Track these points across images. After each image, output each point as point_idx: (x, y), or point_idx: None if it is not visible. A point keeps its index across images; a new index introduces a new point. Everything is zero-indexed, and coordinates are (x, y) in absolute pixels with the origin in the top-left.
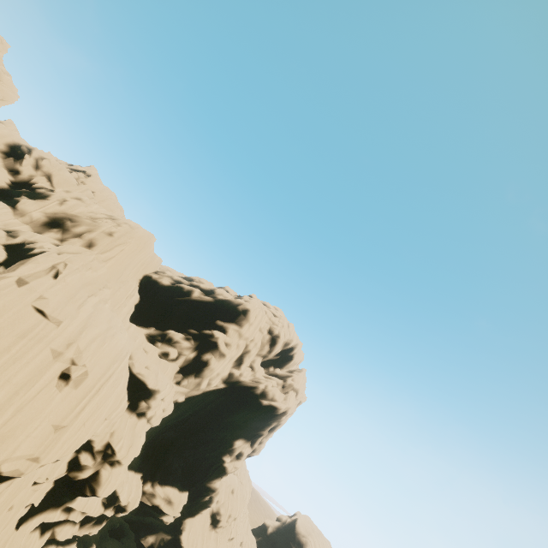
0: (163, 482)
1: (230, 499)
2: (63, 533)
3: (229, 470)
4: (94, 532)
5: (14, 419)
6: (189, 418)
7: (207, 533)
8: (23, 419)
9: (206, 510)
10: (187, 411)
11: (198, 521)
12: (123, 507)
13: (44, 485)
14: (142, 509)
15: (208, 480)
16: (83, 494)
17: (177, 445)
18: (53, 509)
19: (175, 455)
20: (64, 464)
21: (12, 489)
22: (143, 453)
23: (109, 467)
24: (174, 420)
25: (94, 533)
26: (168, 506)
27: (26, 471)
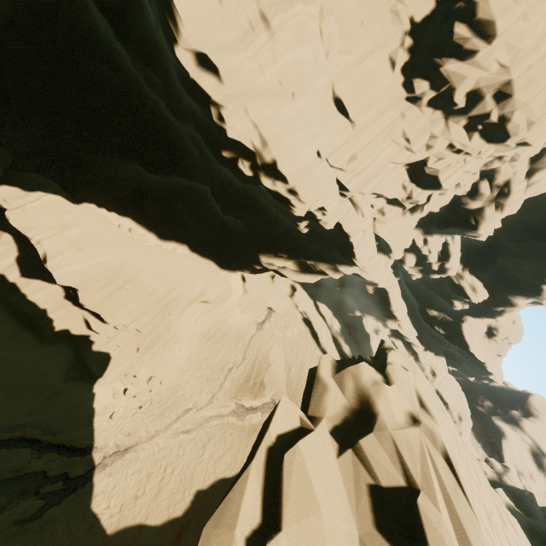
0: (471, 272)
1: (510, 326)
2: (410, 260)
3: (545, 294)
4: (415, 277)
5: (542, 62)
6: (532, 219)
7: (481, 337)
8: (543, 68)
9: (487, 320)
10: (538, 208)
11: (478, 323)
12: (445, 269)
13: (454, 193)
14: (440, 286)
15: (512, 293)
16: (464, 223)
17: (497, 246)
18: (422, 232)
19: (491, 255)
20: (471, 183)
21: (472, 164)
22: (464, 238)
23: (493, 208)
24: (513, 215)
25: (414, 278)
26: (471, 292)
27: (520, 133)
